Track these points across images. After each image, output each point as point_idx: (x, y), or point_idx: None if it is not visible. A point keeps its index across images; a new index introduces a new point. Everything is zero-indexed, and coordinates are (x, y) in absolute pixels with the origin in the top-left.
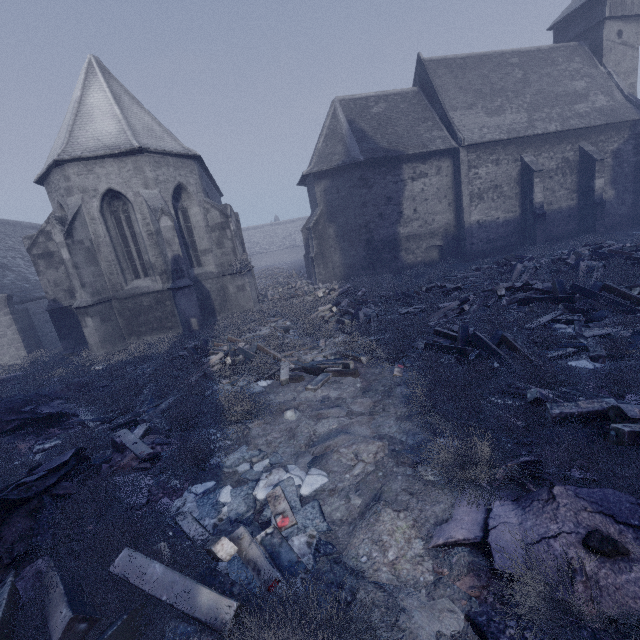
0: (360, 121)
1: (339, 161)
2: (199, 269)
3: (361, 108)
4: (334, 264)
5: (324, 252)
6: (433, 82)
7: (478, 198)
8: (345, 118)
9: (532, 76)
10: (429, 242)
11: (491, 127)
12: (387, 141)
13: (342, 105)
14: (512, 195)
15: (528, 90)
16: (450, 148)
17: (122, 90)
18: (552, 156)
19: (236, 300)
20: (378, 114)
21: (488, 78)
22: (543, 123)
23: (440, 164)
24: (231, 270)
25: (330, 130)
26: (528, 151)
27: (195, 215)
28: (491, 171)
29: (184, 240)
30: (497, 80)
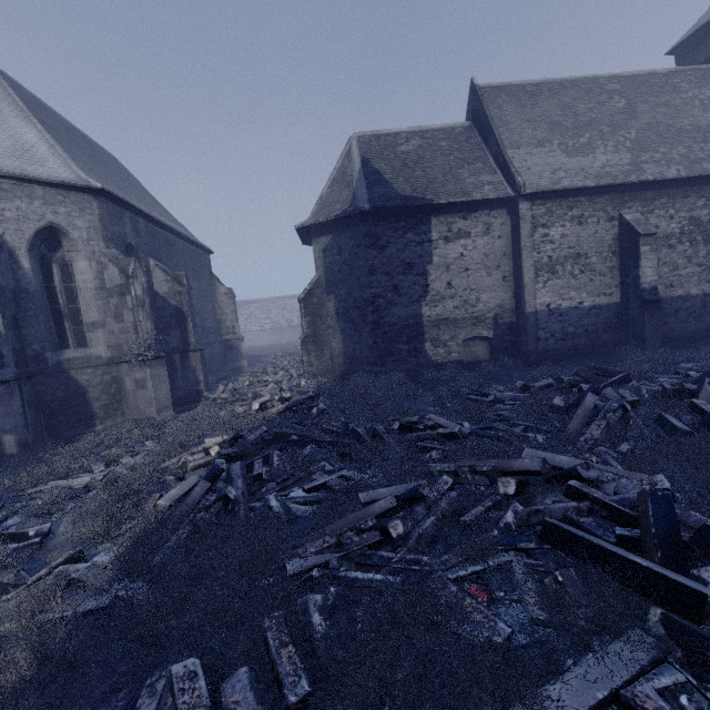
0: (379, 161)
1: (339, 210)
2: (78, 351)
3: (385, 145)
4: (332, 352)
5: (319, 334)
6: (488, 112)
7: (548, 271)
8: (359, 157)
9: (640, 106)
10: (470, 331)
11: (571, 170)
12: (411, 186)
13: (360, 142)
14: (605, 269)
15: (633, 123)
16: (506, 198)
17: (7, 99)
18: (672, 214)
19: (135, 401)
20: (407, 153)
21: (572, 108)
22: (656, 166)
23: (490, 220)
24: (130, 355)
25: (339, 172)
26: (632, 206)
27: (82, 272)
28: (570, 232)
29: (55, 307)
30: (585, 110)
